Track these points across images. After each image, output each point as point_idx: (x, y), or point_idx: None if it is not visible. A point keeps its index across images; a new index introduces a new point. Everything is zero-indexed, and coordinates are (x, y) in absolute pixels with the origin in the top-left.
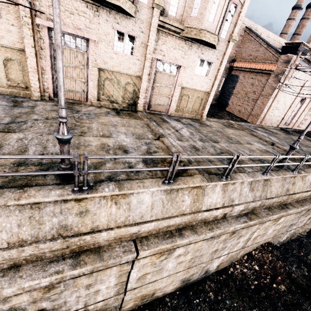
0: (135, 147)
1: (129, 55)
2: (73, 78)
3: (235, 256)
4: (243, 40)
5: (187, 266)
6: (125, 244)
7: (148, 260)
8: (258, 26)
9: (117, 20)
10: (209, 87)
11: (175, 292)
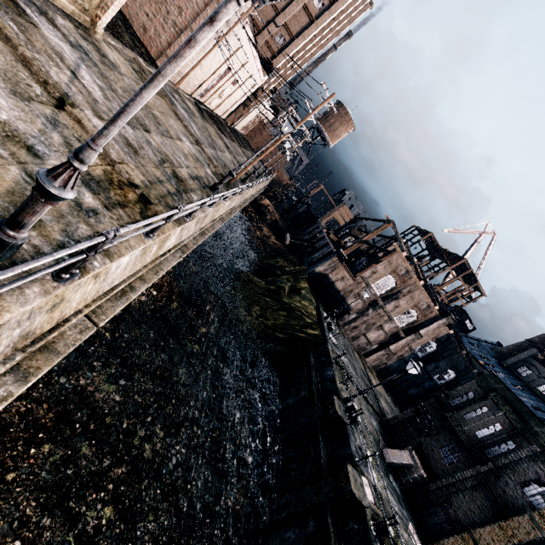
0: (42, 138)
1: None
2: None
3: None
4: None
5: None
6: (75, 322)
7: None
8: None
9: None
10: None
11: None
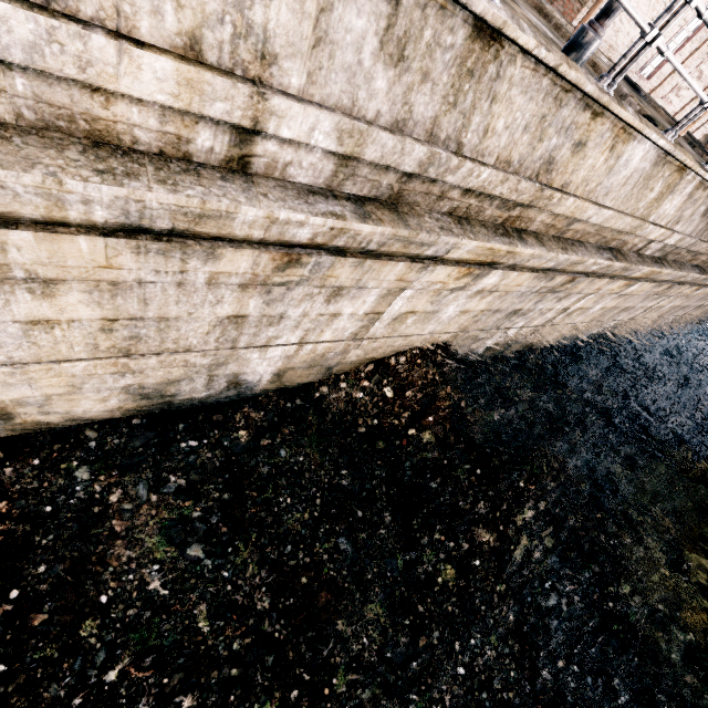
0: None
1: None
2: None
3: (338, 359)
4: None
5: (110, 346)
6: None
7: None
8: None
9: None
10: None
11: (128, 420)
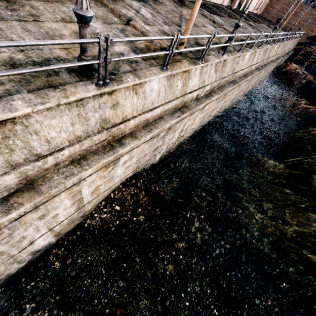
0: None
1: None
2: None
3: (82, 213)
4: None
5: None
6: None
7: None
8: None
9: None
10: None
11: None
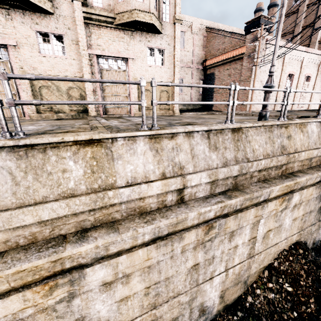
0: (33, 129)
1: (60, 55)
2: (1, 93)
3: (247, 274)
4: (208, 39)
5: (147, 304)
6: None
7: (20, 303)
8: (219, 24)
9: (35, 20)
10: (170, 77)
11: None
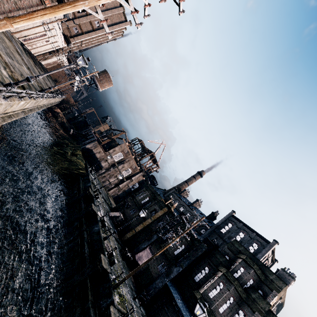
0: None
1: None
2: None
3: None
4: None
5: None
6: None
7: None
8: None
9: None
10: None
11: None
